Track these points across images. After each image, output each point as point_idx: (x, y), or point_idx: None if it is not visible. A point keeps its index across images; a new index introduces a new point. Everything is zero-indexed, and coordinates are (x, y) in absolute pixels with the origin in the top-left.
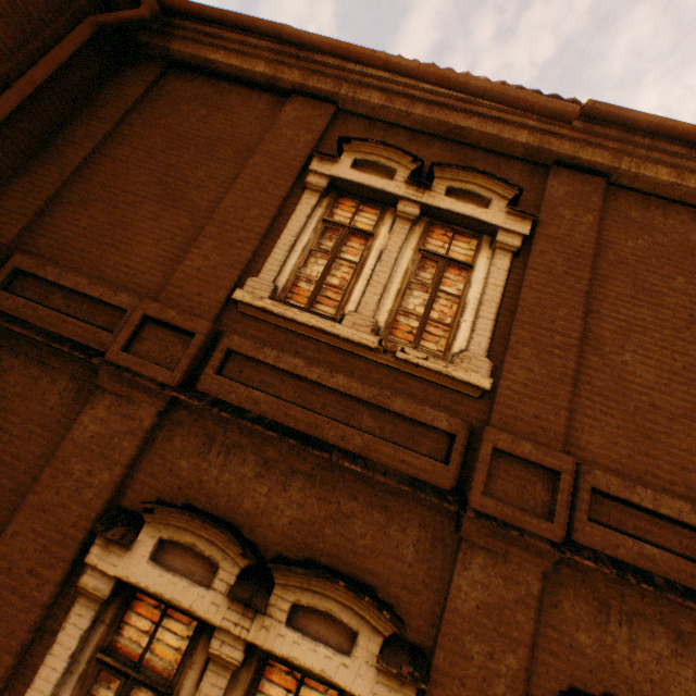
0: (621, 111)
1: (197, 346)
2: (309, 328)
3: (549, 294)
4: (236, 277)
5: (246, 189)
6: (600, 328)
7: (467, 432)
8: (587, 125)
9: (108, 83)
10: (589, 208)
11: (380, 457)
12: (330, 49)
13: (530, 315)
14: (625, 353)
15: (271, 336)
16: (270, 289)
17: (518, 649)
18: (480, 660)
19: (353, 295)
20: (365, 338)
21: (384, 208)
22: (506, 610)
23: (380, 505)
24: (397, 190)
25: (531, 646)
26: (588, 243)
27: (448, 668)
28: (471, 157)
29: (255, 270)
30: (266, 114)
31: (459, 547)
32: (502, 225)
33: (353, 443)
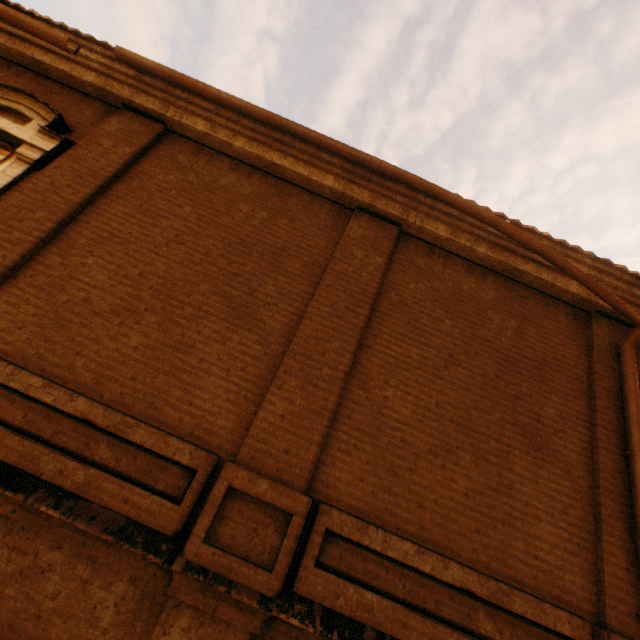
0: (142, 60)
1: None
2: None
3: (39, 199)
4: None
5: None
6: (82, 235)
7: None
8: (141, 75)
9: None
10: (134, 143)
11: None
12: None
13: (2, 213)
14: (92, 257)
15: None
16: None
17: None
18: None
19: None
20: None
21: None
22: None
23: None
24: None
25: None
26: (111, 167)
27: None
28: (57, 91)
29: None
30: None
31: None
32: (28, 140)
33: None
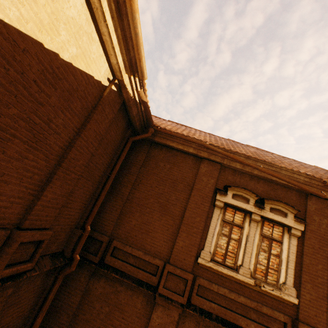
0: None
1: (190, 286)
2: (226, 274)
3: (314, 258)
4: (196, 251)
5: (193, 207)
6: None
7: (291, 322)
8: (324, 184)
9: (130, 153)
10: (325, 215)
11: None
12: (224, 154)
13: (308, 268)
14: None
15: (212, 276)
16: (210, 256)
17: None
18: None
19: (239, 256)
20: (249, 280)
21: (245, 213)
22: None
23: None
24: (251, 209)
25: None
26: (326, 233)
27: None
28: (275, 187)
29: (201, 244)
30: (193, 166)
31: None
32: (293, 226)
33: (251, 327)
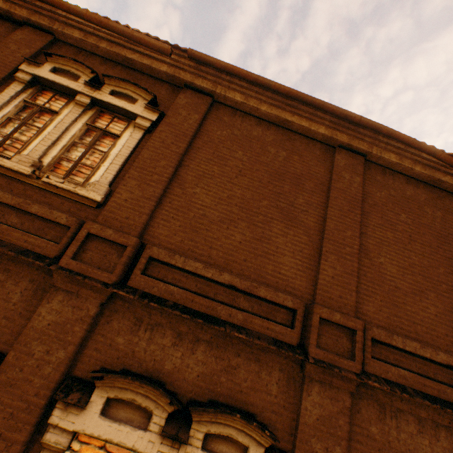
0: (206, 57)
1: None
2: None
3: (159, 153)
4: None
5: None
6: (187, 175)
7: (78, 225)
8: (198, 65)
9: None
10: (198, 111)
11: (10, 239)
12: None
13: (142, 164)
14: (198, 188)
15: None
16: None
17: (69, 347)
18: (39, 355)
19: (31, 146)
20: (23, 169)
21: (71, 99)
22: (68, 325)
23: (5, 269)
24: (77, 88)
25: (78, 345)
26: (192, 129)
27: (15, 361)
28: (139, 78)
29: None
30: (4, 35)
31: (50, 291)
32: (140, 114)
33: None
